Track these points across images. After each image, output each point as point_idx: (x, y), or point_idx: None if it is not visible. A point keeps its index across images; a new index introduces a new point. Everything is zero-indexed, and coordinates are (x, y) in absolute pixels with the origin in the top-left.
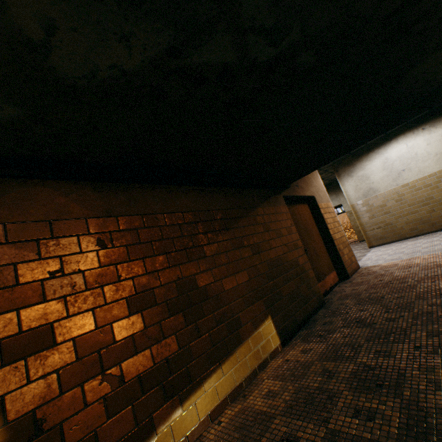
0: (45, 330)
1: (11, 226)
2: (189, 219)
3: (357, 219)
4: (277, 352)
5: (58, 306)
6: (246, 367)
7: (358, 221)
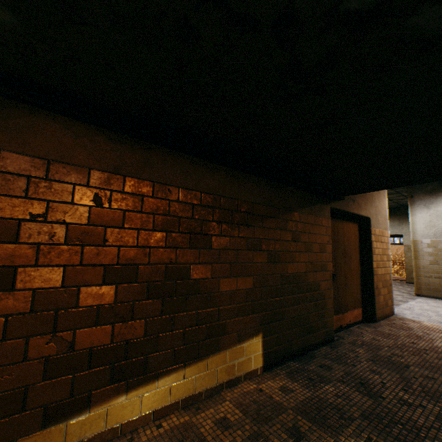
0: (8, 272)
1: (5, 154)
2: (207, 202)
3: (414, 259)
4: (255, 374)
5: (29, 251)
6: (213, 378)
7: (415, 261)
